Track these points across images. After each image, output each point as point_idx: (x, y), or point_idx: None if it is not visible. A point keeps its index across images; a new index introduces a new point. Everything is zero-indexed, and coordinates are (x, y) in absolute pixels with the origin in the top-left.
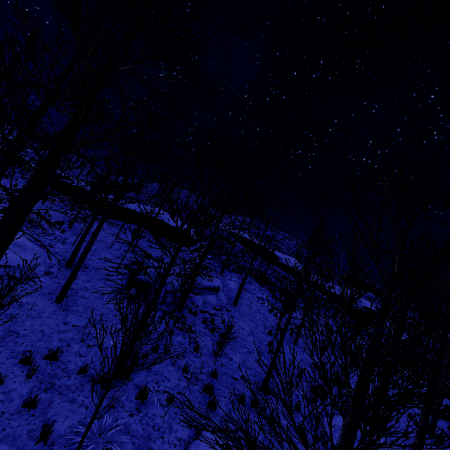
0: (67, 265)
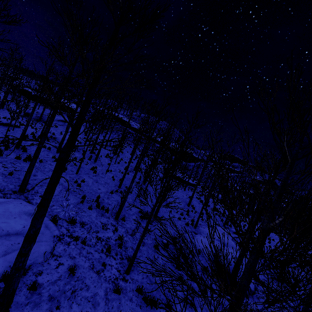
0: (1, 108)
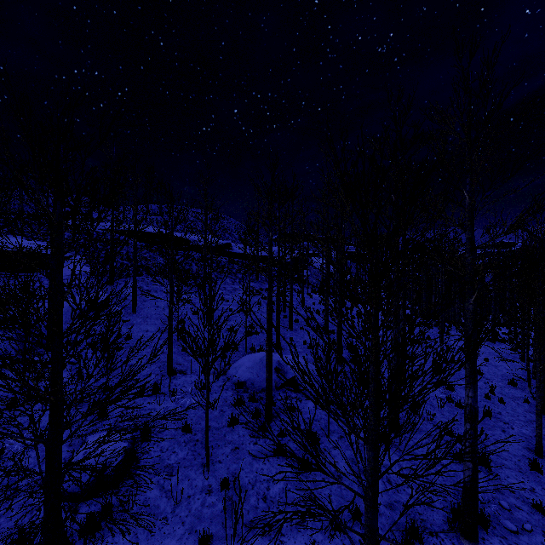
0: None
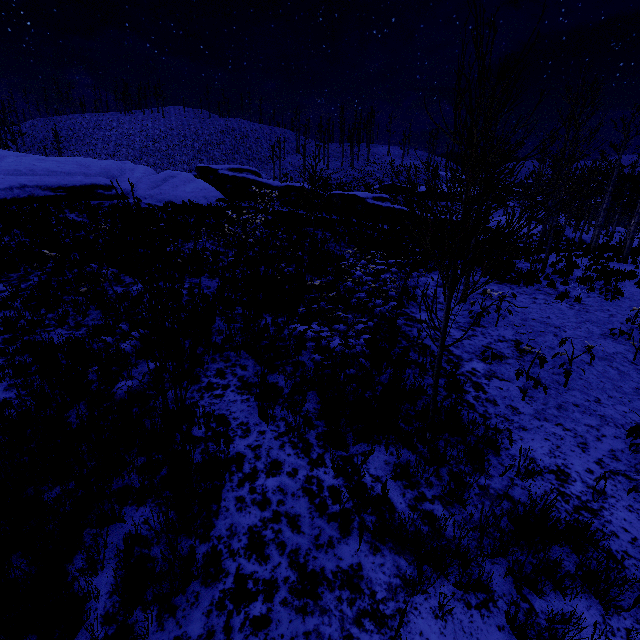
0: None
